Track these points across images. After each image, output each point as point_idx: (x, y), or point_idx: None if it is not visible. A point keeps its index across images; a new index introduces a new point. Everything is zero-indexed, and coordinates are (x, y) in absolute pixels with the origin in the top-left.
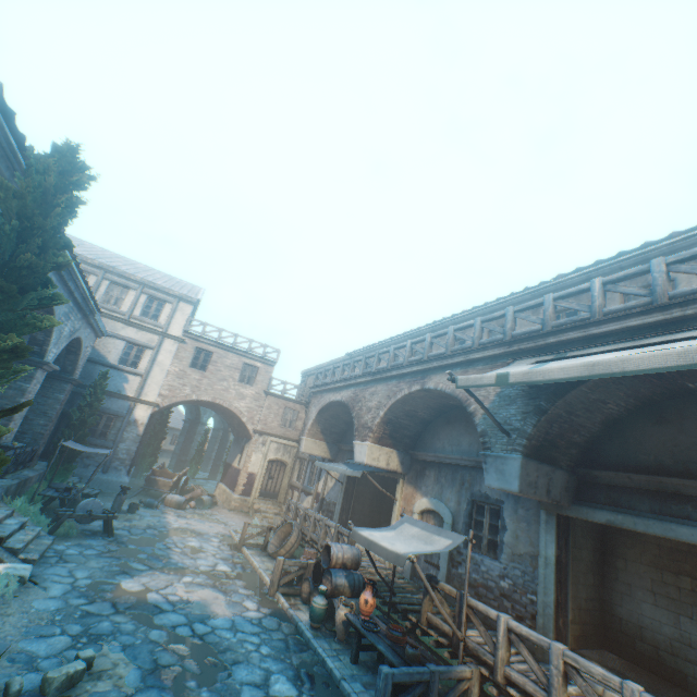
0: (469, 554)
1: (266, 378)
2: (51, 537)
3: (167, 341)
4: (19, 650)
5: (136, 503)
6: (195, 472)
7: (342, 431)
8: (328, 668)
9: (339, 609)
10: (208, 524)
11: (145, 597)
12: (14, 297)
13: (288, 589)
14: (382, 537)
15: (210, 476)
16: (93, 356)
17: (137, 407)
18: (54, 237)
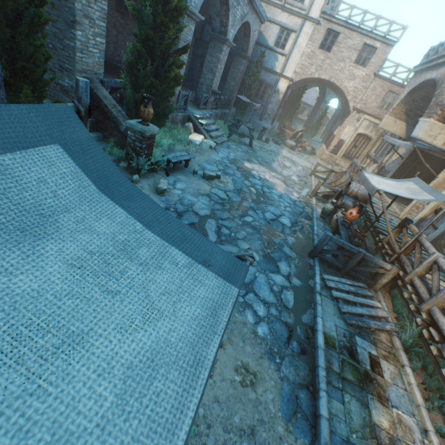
0: (442, 212)
1: (379, 60)
2: (227, 139)
3: (306, 24)
4: (202, 165)
5: (269, 139)
6: (312, 135)
7: None
8: (313, 229)
9: (336, 213)
10: (302, 161)
11: (250, 171)
12: None
13: (320, 199)
14: (377, 180)
15: (322, 141)
16: (260, 41)
17: (280, 81)
18: None
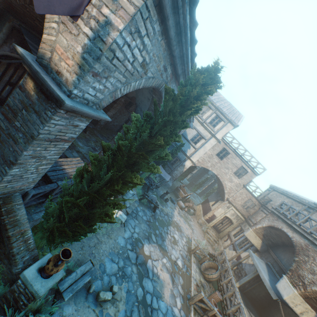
0: None
1: (248, 179)
2: (138, 203)
3: (212, 139)
4: (104, 262)
5: (168, 199)
6: (194, 190)
7: (276, 244)
8: None
9: None
10: (186, 226)
11: (147, 261)
12: (146, 159)
13: (197, 308)
14: None
15: (199, 194)
16: (183, 133)
17: (187, 160)
18: (180, 123)
